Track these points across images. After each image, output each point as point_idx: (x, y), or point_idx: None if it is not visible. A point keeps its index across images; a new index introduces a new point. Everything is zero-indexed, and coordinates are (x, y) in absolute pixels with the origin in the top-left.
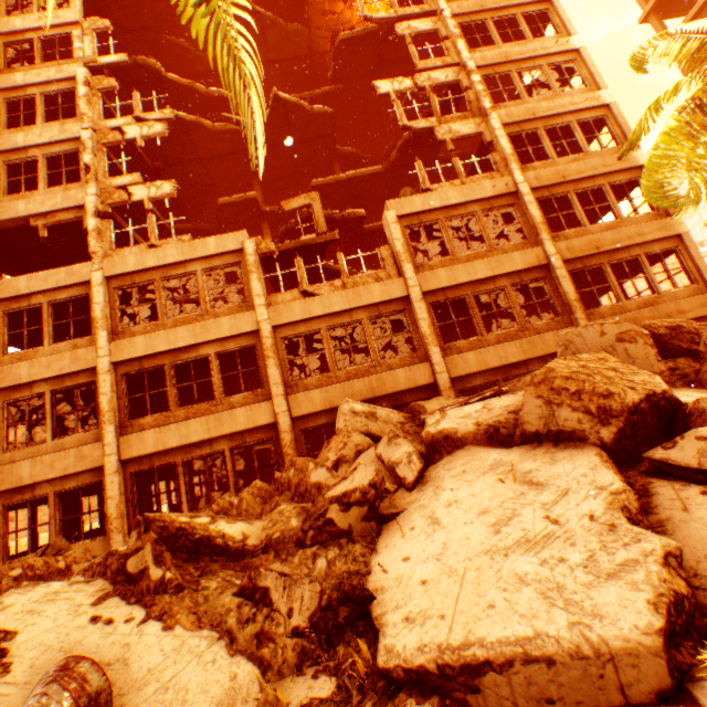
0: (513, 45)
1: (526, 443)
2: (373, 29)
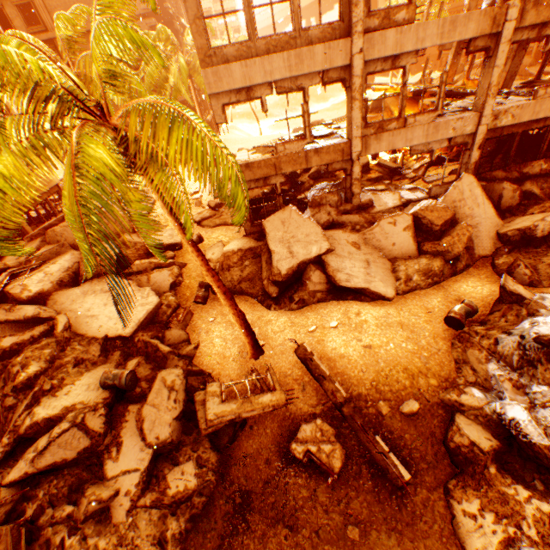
0: None
1: (87, 281)
2: None
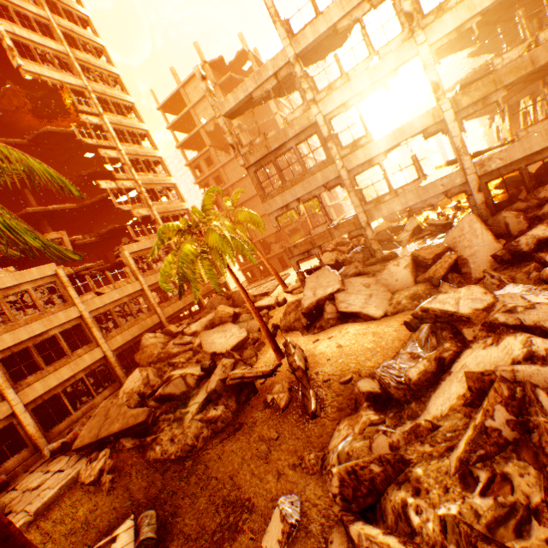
0: (153, 175)
1: (217, 326)
2: (72, 132)
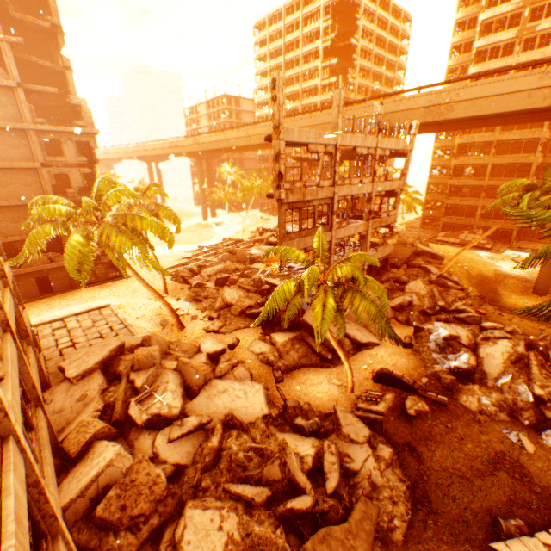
0: None
1: (201, 389)
2: None
